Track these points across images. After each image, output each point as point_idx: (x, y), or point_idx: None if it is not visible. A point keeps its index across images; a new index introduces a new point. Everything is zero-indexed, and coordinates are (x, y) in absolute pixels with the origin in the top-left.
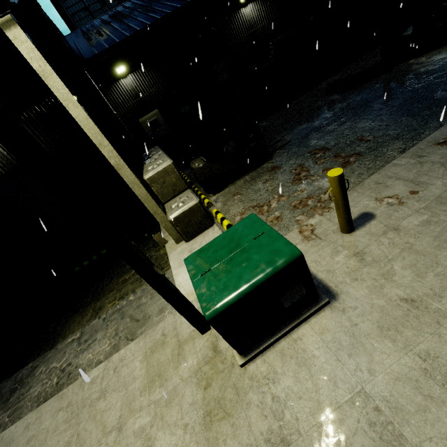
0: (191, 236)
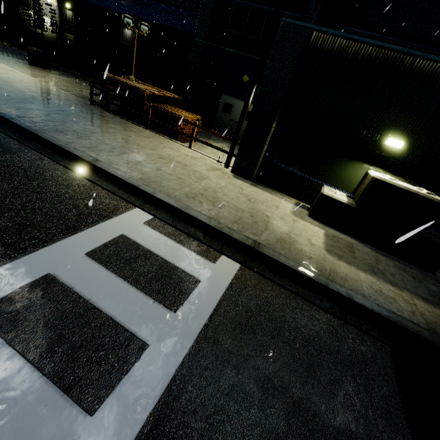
0: None
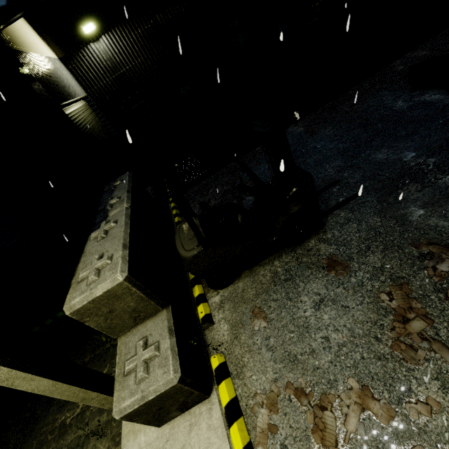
0: (166, 420)
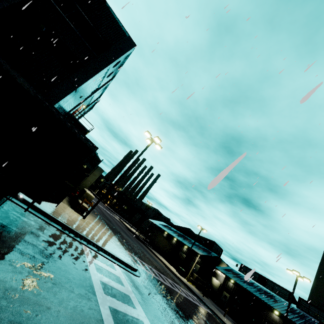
0: (187, 280)
